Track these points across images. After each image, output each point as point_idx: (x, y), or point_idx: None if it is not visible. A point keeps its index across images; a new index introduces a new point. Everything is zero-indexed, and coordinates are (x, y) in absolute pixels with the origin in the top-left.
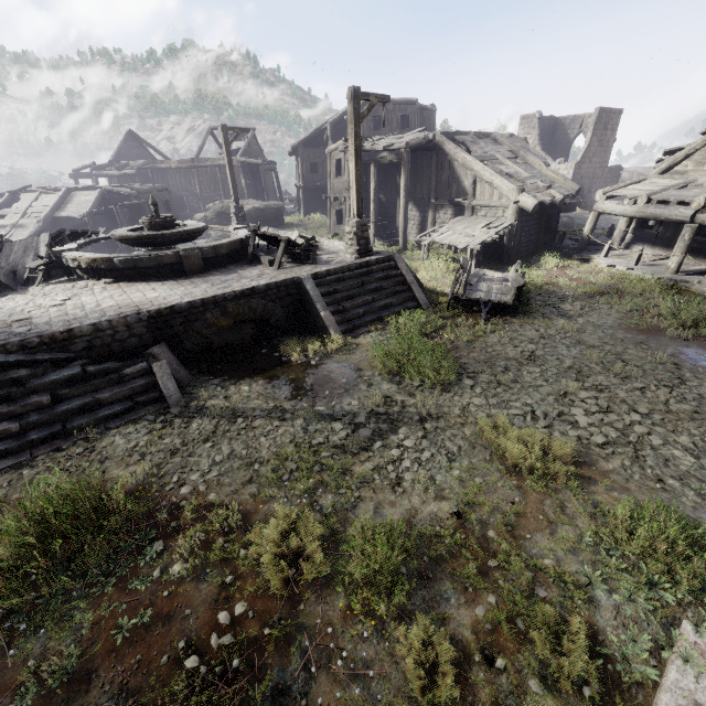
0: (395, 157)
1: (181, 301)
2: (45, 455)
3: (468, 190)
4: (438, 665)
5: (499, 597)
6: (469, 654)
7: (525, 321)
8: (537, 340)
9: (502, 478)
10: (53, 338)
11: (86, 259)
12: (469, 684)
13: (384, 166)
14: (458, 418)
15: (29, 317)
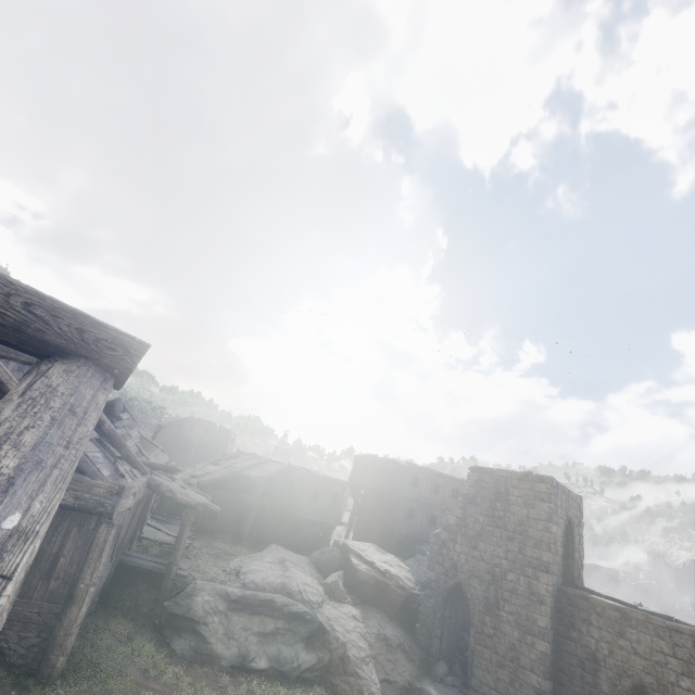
0: None
1: None
2: None
3: None
4: None
5: None
6: None
7: None
8: None
9: None
10: None
11: None
12: None
13: None
14: None
15: None
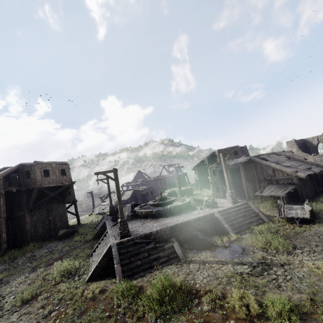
0: (236, 166)
1: (178, 222)
2: (148, 273)
3: (271, 174)
4: None
5: None
6: None
7: (320, 225)
8: None
9: None
10: (147, 234)
11: (145, 212)
12: None
13: (232, 169)
14: (298, 264)
15: (136, 229)
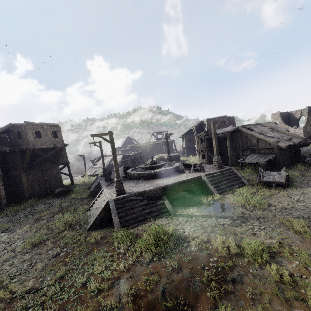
0: (224, 135)
1: (169, 183)
2: (142, 224)
3: (255, 143)
4: (282, 275)
5: (300, 262)
6: (292, 274)
7: (293, 188)
8: (300, 195)
9: (294, 234)
10: (141, 193)
11: (137, 174)
12: (294, 281)
13: (218, 138)
14: (272, 218)
15: (130, 188)
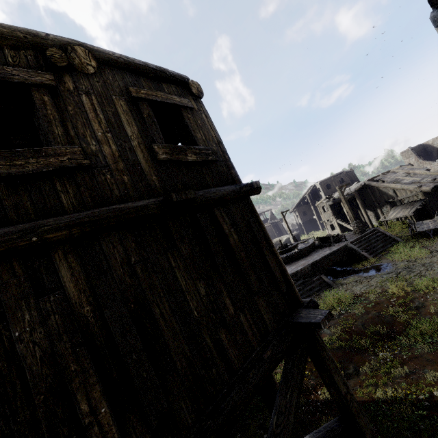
0: (351, 196)
1: (317, 259)
2: None
3: (392, 195)
4: None
5: None
6: None
7: None
8: None
9: None
10: (294, 273)
11: None
12: None
13: None
14: (436, 261)
15: None
